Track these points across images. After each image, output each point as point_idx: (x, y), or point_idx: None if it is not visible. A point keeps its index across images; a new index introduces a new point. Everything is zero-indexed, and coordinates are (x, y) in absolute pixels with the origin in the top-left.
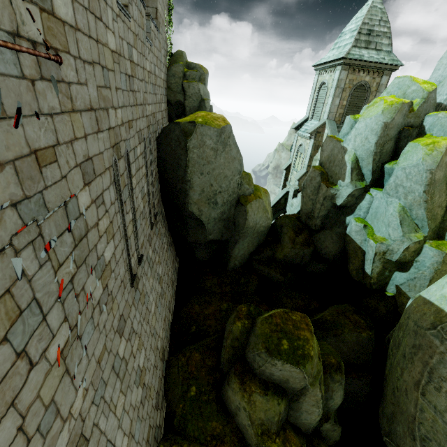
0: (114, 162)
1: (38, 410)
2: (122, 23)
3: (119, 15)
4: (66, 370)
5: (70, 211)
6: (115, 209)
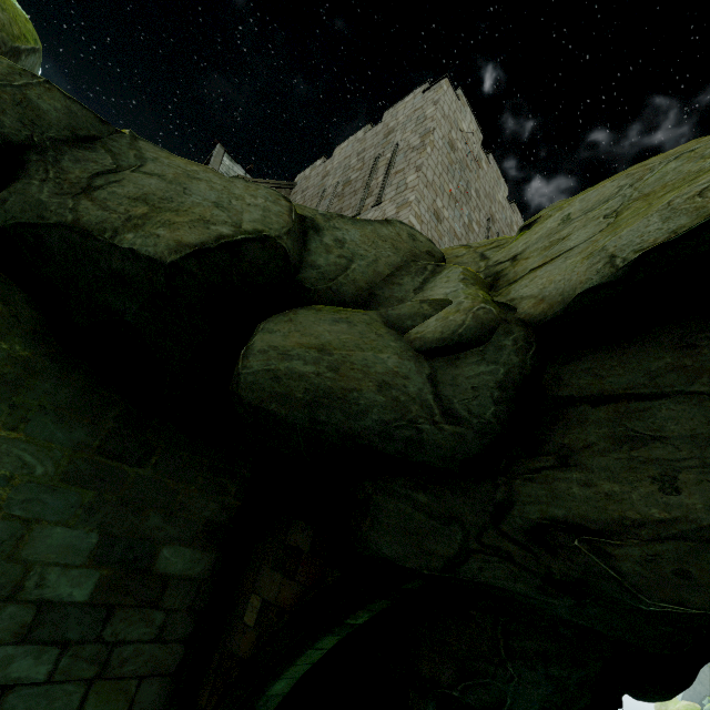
0: (489, 220)
1: (443, 182)
2: (508, 206)
3: (507, 202)
4: (449, 198)
5: (468, 184)
6: (484, 228)
